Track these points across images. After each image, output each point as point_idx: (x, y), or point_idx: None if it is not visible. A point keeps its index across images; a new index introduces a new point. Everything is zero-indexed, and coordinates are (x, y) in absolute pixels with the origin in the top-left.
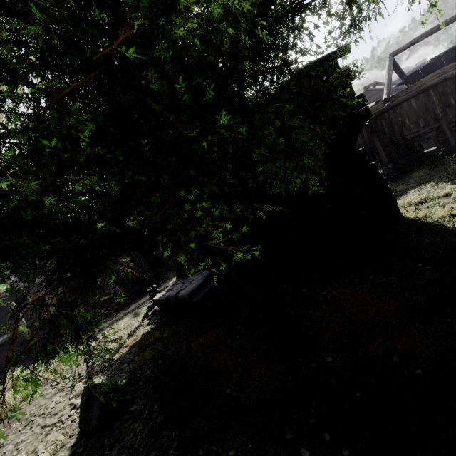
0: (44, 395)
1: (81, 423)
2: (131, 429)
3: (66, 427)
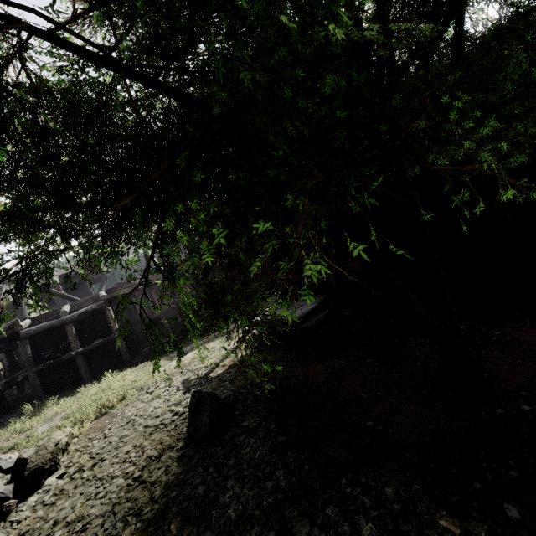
0: (141, 400)
1: (190, 427)
2: (246, 443)
3: (170, 431)
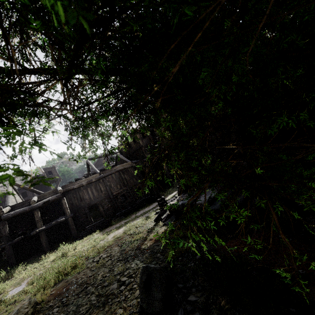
0: (89, 268)
1: (143, 302)
2: None
3: (121, 302)
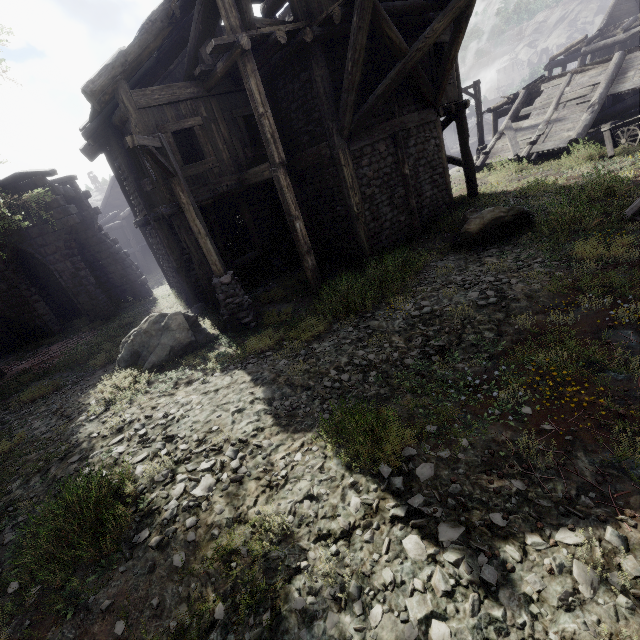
0: None
1: None
2: None
3: None
